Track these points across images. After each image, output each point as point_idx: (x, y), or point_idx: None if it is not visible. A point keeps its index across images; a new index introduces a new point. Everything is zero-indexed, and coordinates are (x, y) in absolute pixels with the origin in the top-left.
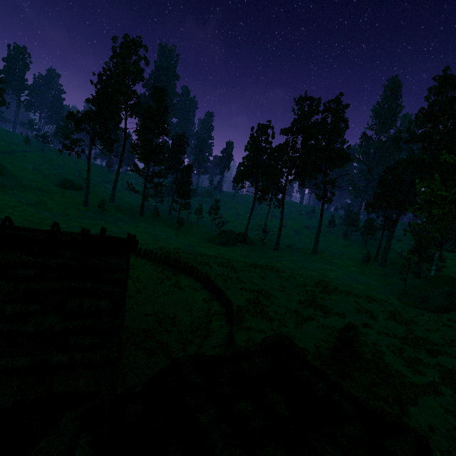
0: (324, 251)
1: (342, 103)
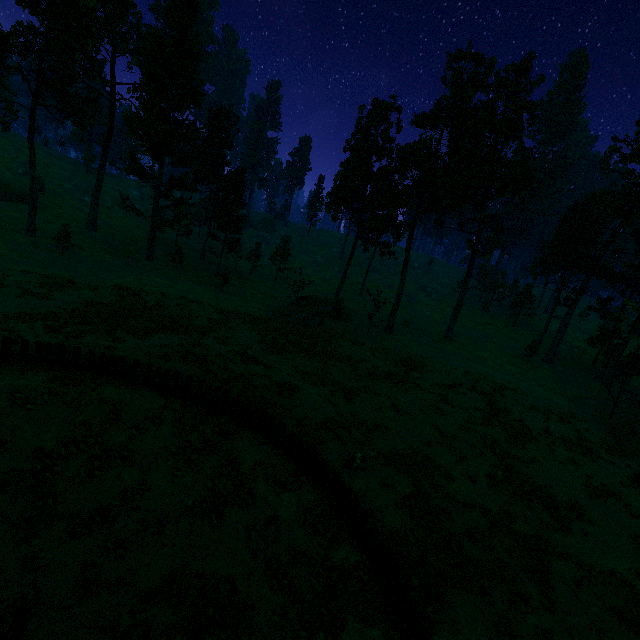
0: (461, 335)
1: (528, 74)
